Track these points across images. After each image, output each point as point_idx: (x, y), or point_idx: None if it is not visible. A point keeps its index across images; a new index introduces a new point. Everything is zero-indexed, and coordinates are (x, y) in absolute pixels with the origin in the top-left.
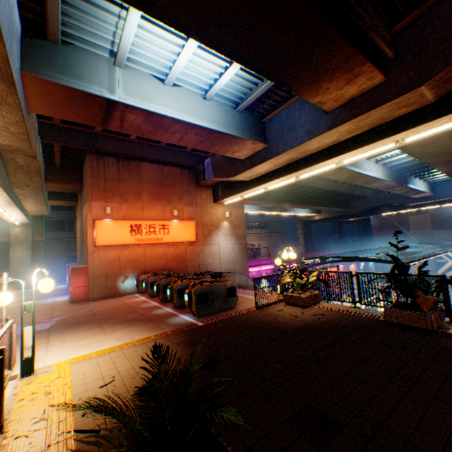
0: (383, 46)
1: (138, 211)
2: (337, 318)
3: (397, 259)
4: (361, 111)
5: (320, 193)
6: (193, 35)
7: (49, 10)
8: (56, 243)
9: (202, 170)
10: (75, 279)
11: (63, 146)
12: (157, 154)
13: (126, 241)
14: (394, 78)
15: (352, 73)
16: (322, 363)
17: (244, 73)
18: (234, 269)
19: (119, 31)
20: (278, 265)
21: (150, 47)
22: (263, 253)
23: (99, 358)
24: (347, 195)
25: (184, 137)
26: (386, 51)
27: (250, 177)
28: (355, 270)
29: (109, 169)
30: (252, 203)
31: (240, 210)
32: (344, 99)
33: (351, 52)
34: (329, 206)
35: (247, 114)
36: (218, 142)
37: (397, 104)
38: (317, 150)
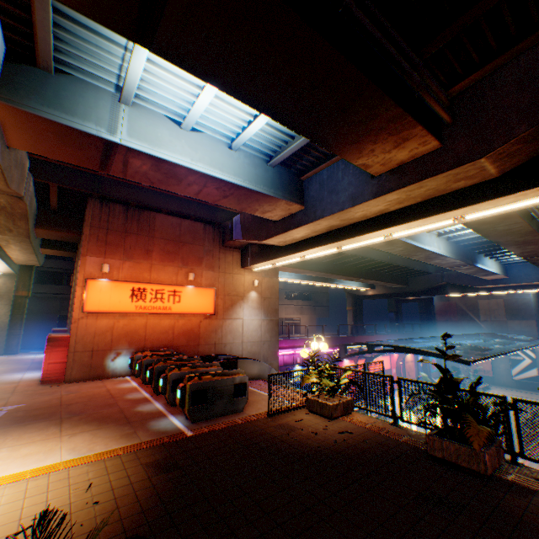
0: (438, 109)
1: (144, 272)
2: (367, 440)
3: (445, 370)
4: (412, 179)
5: (373, 265)
6: (205, 77)
7: (38, 33)
8: (49, 299)
9: (230, 228)
10: (51, 352)
11: (61, 187)
12: (177, 205)
13: (124, 308)
14: (450, 146)
15: (401, 135)
16: (328, 520)
17: (277, 124)
18: (259, 351)
19: (125, 64)
20: (317, 349)
21: (163, 85)
22: (303, 329)
23: (32, 481)
24: (406, 269)
25: (203, 190)
26: (441, 115)
27: (284, 242)
28: (413, 361)
29: (114, 219)
30: (291, 270)
31: (273, 278)
32: (393, 164)
33: (398, 112)
34: (384, 281)
35: (282, 169)
36: (245, 199)
37: (454, 175)
38: (362, 218)
